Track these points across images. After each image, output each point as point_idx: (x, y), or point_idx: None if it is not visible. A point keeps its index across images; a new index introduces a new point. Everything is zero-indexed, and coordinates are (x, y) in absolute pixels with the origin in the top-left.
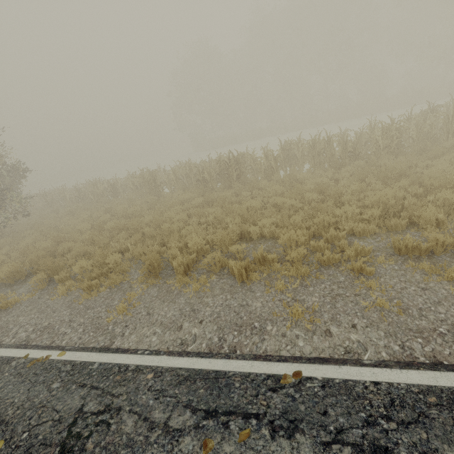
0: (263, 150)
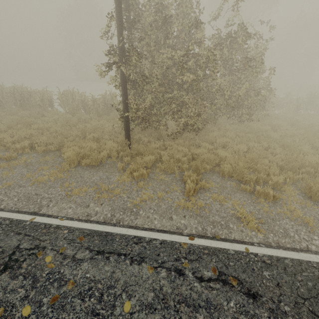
0: (39, 92)
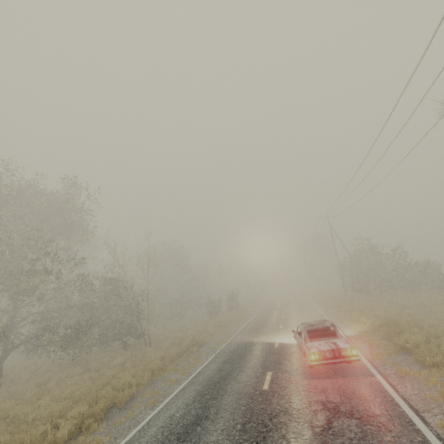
0: None
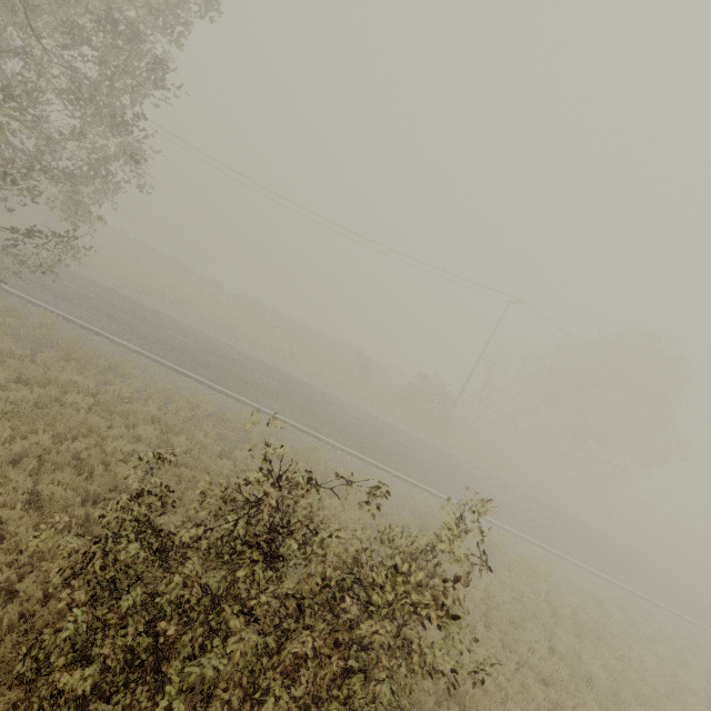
0: None
